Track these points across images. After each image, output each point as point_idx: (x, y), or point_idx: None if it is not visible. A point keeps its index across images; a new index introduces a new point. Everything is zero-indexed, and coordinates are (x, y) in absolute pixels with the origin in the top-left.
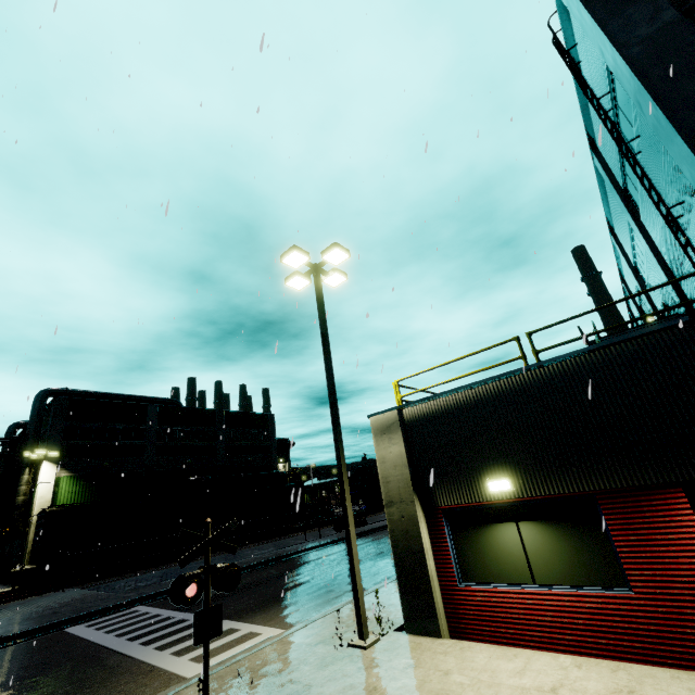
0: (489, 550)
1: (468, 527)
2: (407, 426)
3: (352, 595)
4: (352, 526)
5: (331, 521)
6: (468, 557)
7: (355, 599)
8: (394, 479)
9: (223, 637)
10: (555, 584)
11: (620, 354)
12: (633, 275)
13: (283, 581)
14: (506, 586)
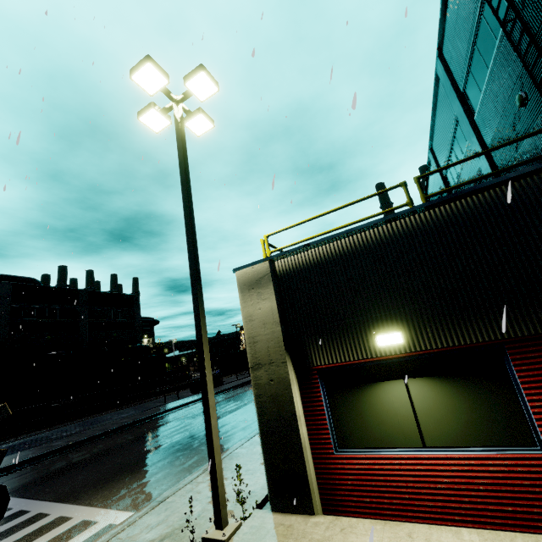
0: (371, 411)
1: (347, 387)
2: (279, 279)
3: (207, 458)
4: (211, 394)
5: (189, 385)
6: (346, 421)
7: (213, 482)
8: (263, 338)
9: (44, 534)
10: (449, 446)
11: (538, 185)
12: (443, 183)
13: (137, 447)
14: (391, 452)
